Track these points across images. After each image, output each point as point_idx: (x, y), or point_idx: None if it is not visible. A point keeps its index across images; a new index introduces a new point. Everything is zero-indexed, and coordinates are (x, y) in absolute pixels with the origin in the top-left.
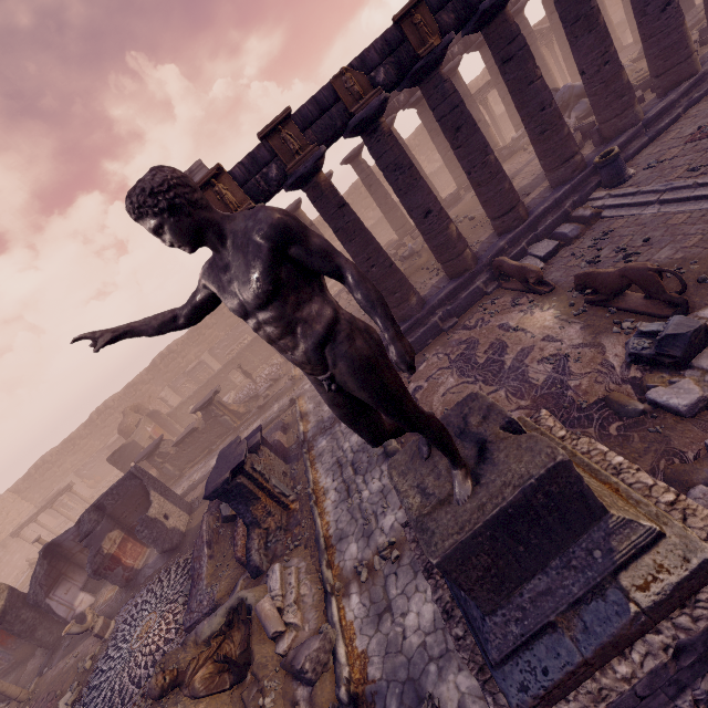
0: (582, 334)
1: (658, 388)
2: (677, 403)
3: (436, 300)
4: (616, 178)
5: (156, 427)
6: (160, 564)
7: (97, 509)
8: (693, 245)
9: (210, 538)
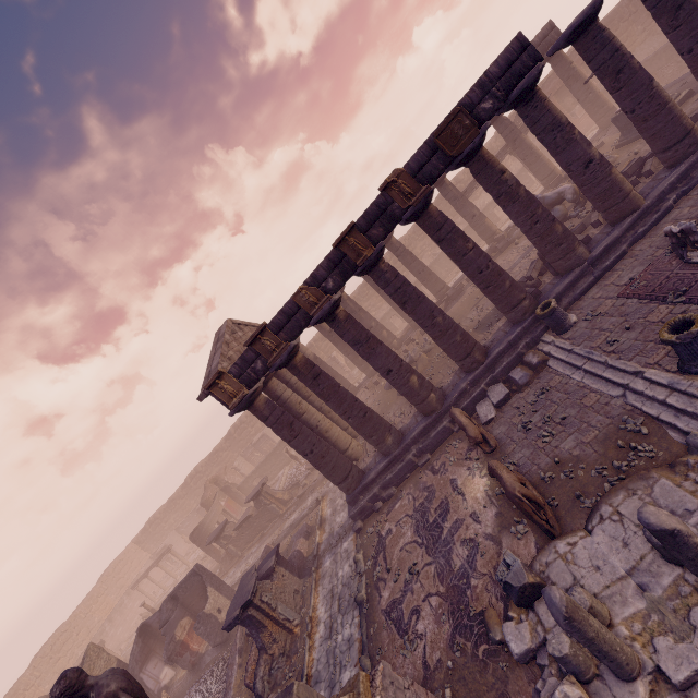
0: (494, 523)
1: (510, 623)
2: (512, 649)
3: (409, 438)
4: (558, 327)
5: (228, 500)
6: (215, 654)
7: (173, 599)
8: (588, 441)
9: (242, 645)
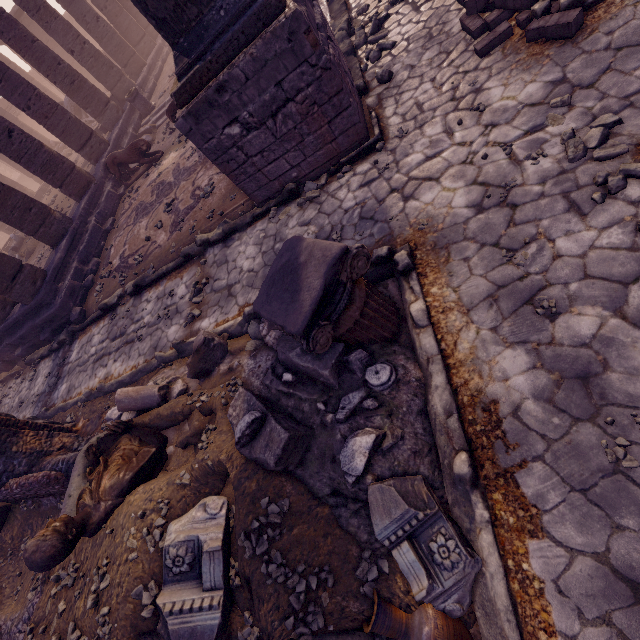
0: None
1: None
2: None
3: (80, 210)
4: (148, 106)
5: None
6: None
7: None
8: None
9: None
